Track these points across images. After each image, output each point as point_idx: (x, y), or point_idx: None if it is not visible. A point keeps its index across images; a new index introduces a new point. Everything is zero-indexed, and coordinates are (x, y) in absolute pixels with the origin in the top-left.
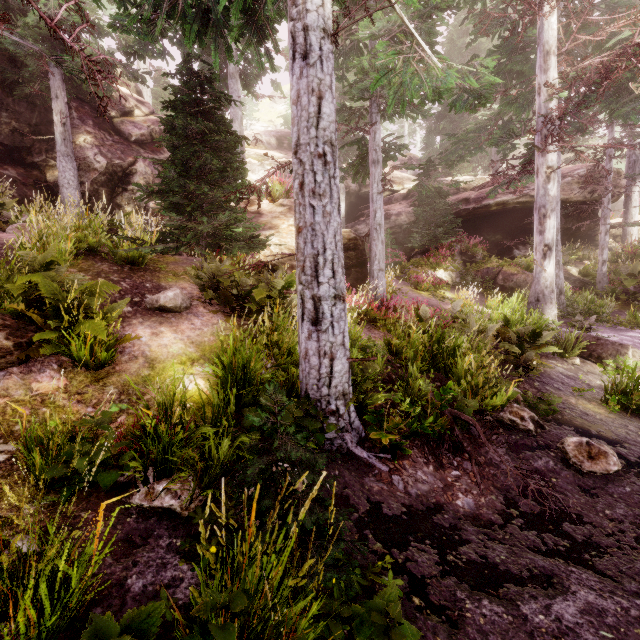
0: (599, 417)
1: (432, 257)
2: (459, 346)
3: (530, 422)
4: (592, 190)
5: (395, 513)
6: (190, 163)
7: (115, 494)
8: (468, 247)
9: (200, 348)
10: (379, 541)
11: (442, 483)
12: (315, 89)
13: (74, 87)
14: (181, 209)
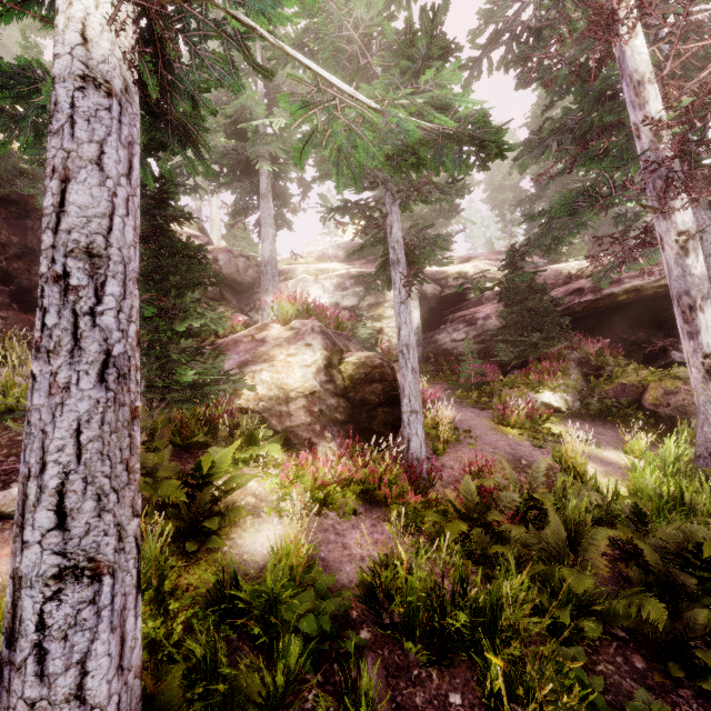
0: None
1: (534, 372)
2: (501, 605)
3: None
4: None
5: None
6: None
7: None
8: (589, 354)
9: None
10: None
11: None
12: (58, 168)
13: None
14: None
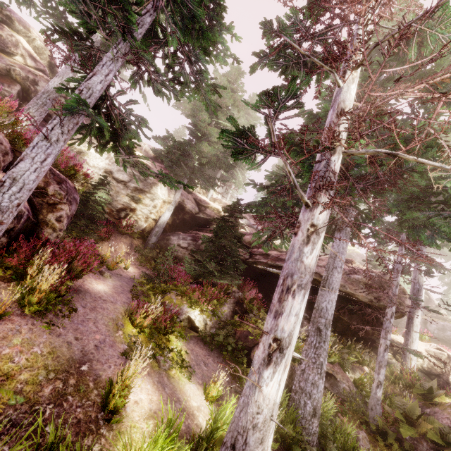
0: None
1: (203, 292)
2: None
3: None
4: (378, 296)
5: None
6: None
7: None
8: (245, 298)
9: None
10: None
11: None
12: None
13: None
14: None
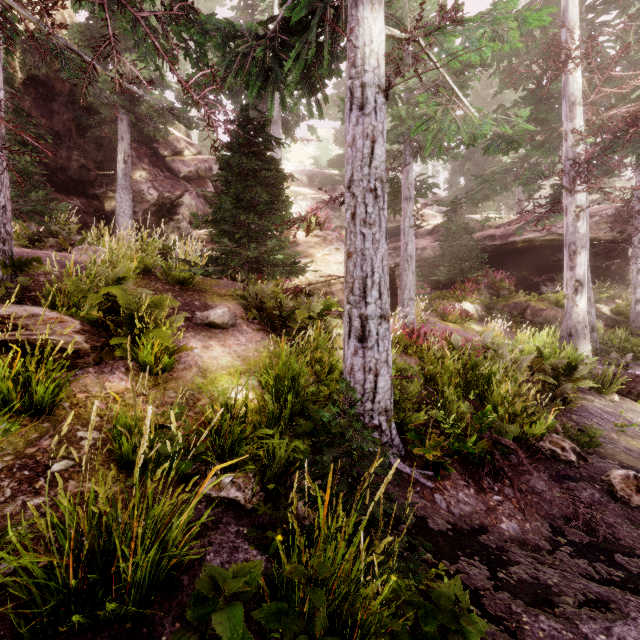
0: None
1: (458, 290)
2: (494, 374)
3: (571, 453)
4: (621, 230)
5: (441, 529)
6: (242, 196)
7: (185, 483)
8: (494, 282)
9: (246, 362)
10: (428, 552)
11: (484, 506)
12: (369, 134)
13: (136, 131)
14: (229, 236)
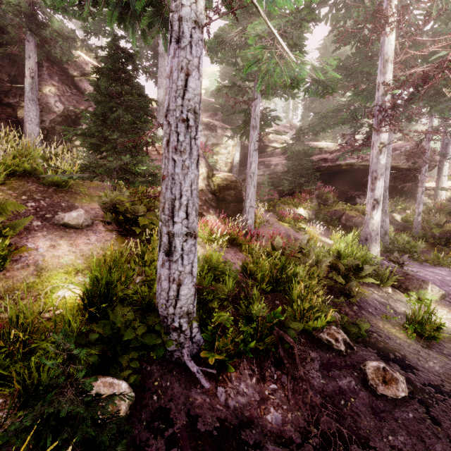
0: (399, 341)
1: (296, 198)
2: (297, 274)
3: (342, 344)
4: (415, 161)
5: (208, 428)
6: (108, 115)
7: None
8: (323, 193)
9: (88, 260)
10: None
11: (259, 396)
12: (184, 67)
13: (46, 52)
14: (101, 148)
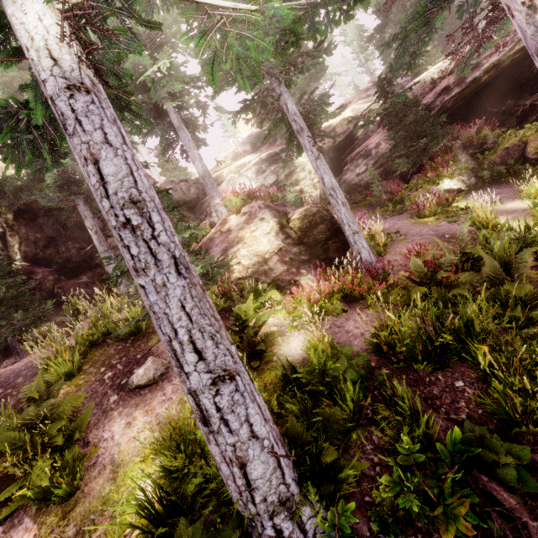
0: None
1: (430, 170)
2: (471, 321)
3: None
4: None
5: None
6: None
7: None
8: (470, 137)
9: (165, 428)
10: None
11: None
12: (87, 156)
13: None
14: None
